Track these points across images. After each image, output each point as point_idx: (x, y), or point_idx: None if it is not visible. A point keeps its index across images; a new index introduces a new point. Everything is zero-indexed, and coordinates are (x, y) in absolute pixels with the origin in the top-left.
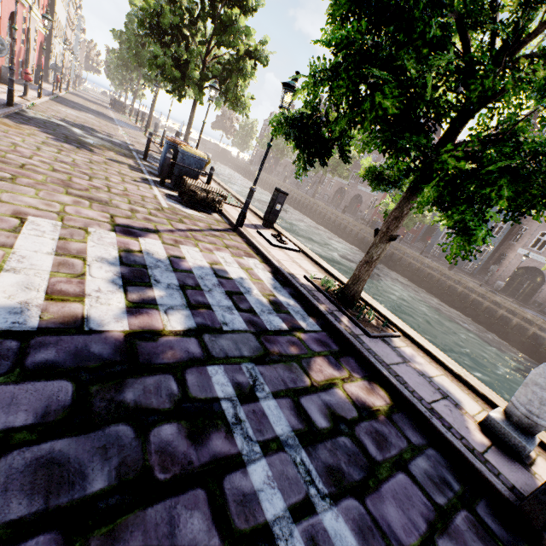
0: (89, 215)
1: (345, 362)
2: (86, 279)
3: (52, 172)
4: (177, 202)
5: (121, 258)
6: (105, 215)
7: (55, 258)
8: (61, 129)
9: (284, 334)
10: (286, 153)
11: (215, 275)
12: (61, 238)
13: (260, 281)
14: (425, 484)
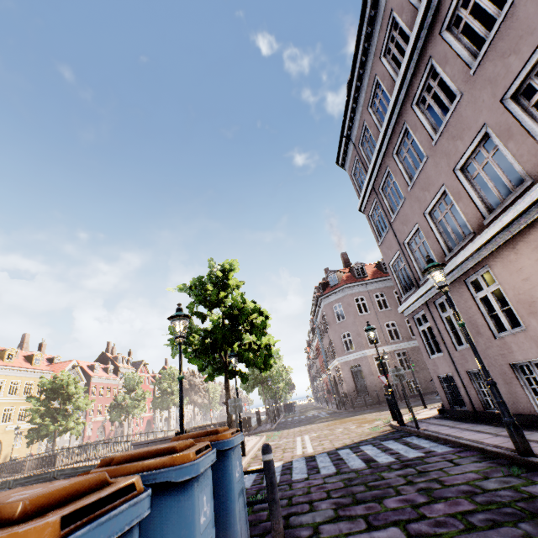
0: None
1: None
2: None
3: None
4: None
5: None
6: None
7: None
8: None
9: None
10: None
11: None
12: None
13: None
14: None
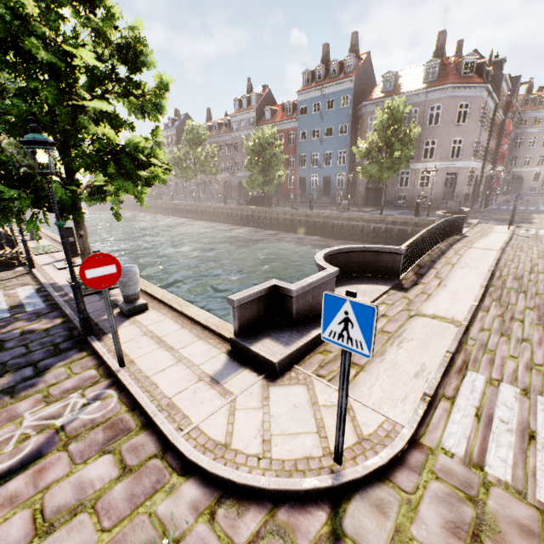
0: None
1: (44, 316)
2: None
3: None
4: None
5: None
6: None
7: None
8: None
9: (2, 319)
10: None
11: None
12: None
13: (17, 298)
14: (34, 346)
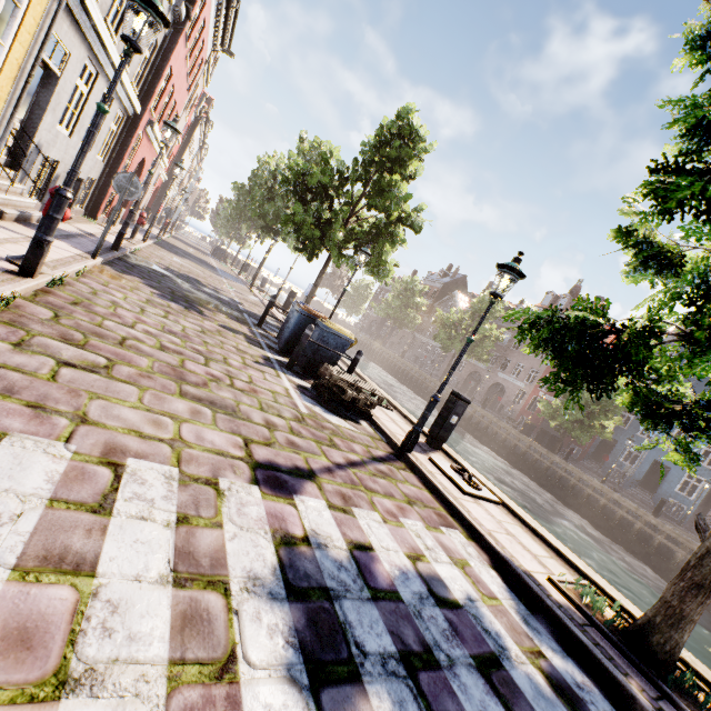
0: (215, 443)
1: None
2: (240, 679)
3: (160, 351)
4: (314, 401)
5: (283, 568)
6: (236, 440)
7: (173, 599)
8: (167, 280)
9: None
10: (406, 322)
11: (432, 596)
12: (181, 518)
13: (496, 601)
14: None
